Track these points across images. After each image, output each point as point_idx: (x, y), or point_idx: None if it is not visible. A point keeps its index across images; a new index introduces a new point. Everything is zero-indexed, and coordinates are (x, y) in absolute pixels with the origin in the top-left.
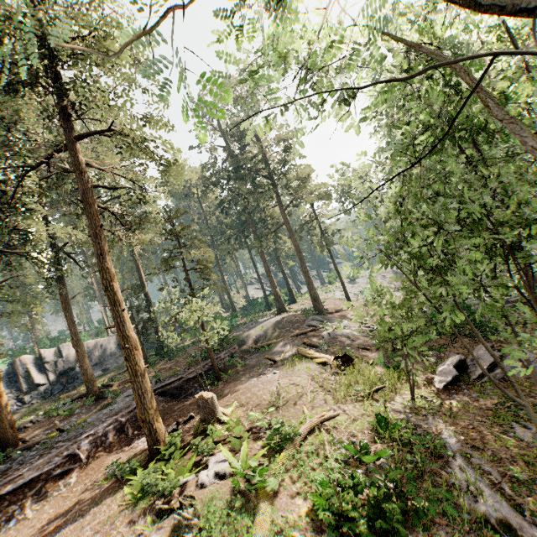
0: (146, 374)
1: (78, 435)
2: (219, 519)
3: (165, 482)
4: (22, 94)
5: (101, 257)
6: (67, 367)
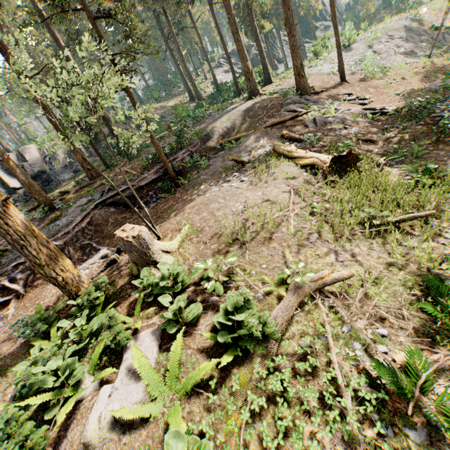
0: (12, 211)
1: (11, 262)
2: None
3: (11, 446)
4: None
5: None
6: (37, 171)
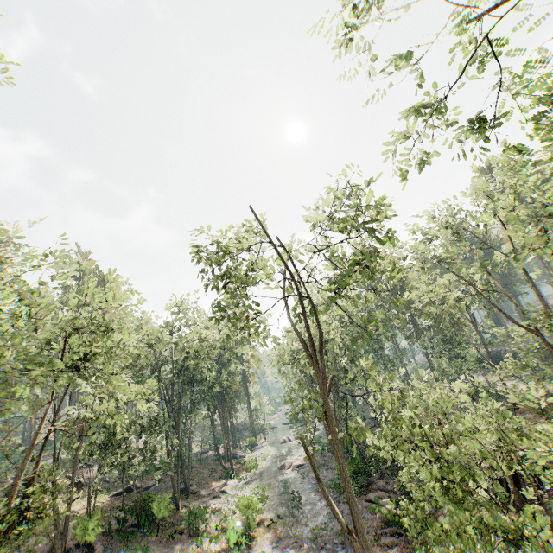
0: None
1: None
2: None
3: None
4: None
5: None
6: None
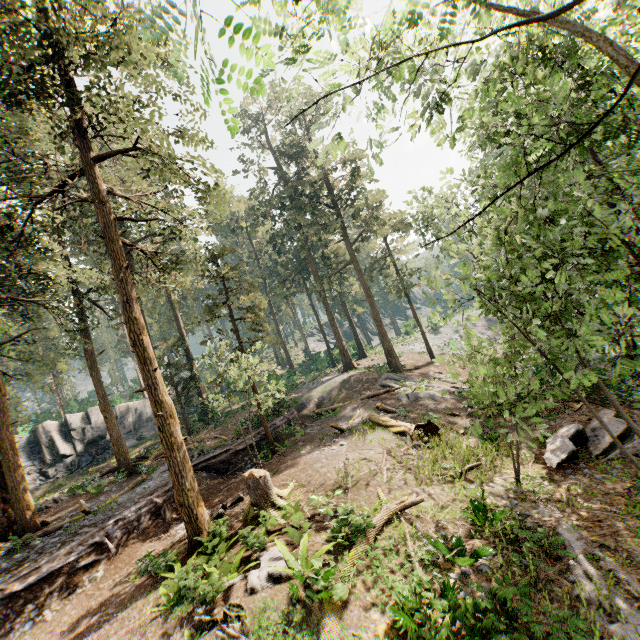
0: (184, 448)
1: (106, 520)
2: (273, 637)
3: (206, 585)
4: (31, 109)
5: (129, 305)
6: (96, 436)
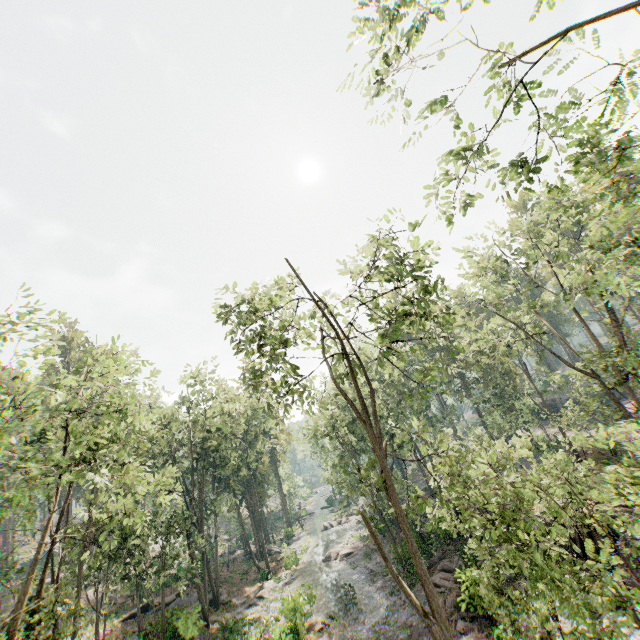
0: None
1: None
2: None
3: None
4: None
5: None
6: None
